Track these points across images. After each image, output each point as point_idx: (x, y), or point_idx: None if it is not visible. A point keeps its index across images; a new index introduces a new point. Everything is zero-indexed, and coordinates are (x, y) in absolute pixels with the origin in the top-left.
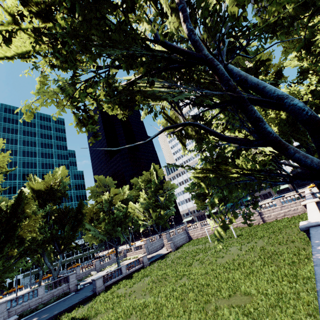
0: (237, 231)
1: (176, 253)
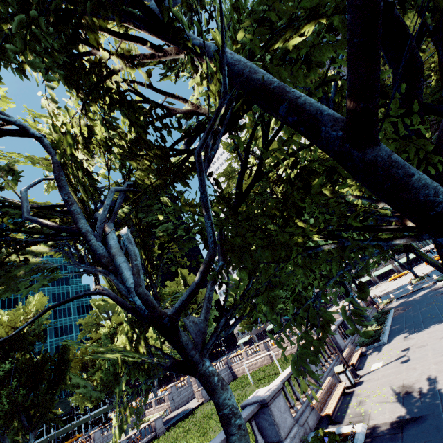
0: (288, 362)
1: (206, 407)
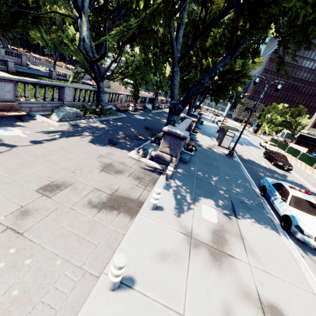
0: None
1: None
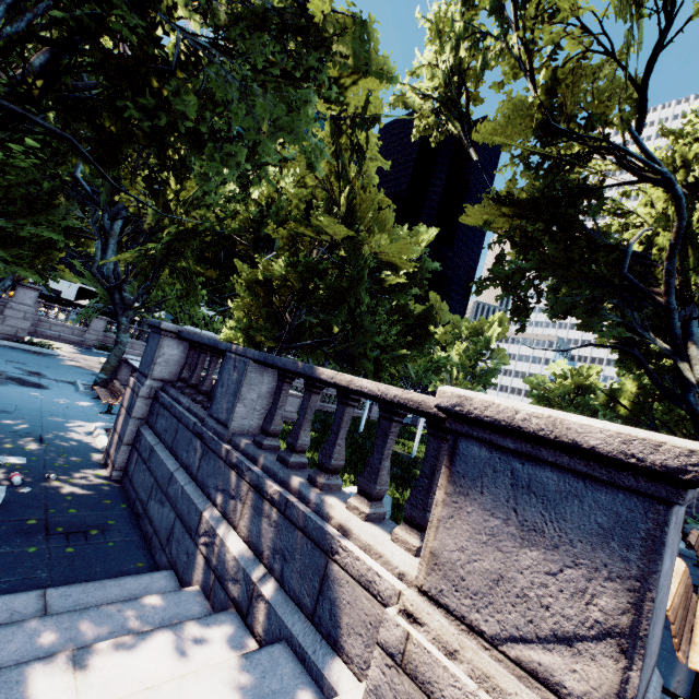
0: None
1: None
